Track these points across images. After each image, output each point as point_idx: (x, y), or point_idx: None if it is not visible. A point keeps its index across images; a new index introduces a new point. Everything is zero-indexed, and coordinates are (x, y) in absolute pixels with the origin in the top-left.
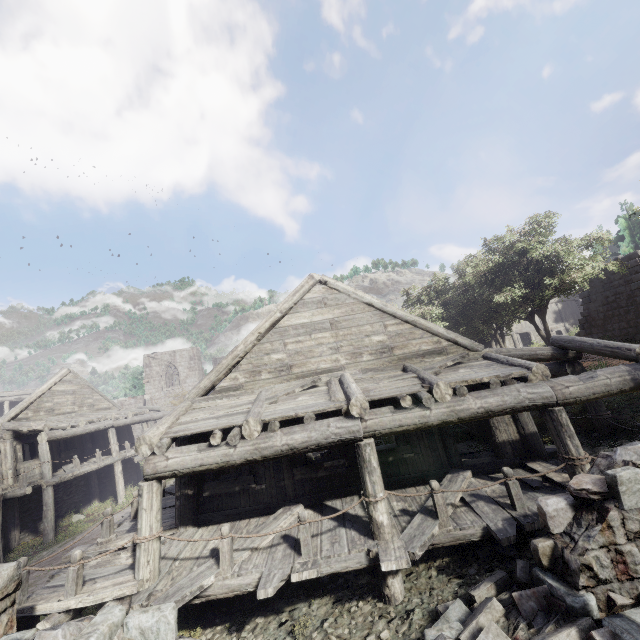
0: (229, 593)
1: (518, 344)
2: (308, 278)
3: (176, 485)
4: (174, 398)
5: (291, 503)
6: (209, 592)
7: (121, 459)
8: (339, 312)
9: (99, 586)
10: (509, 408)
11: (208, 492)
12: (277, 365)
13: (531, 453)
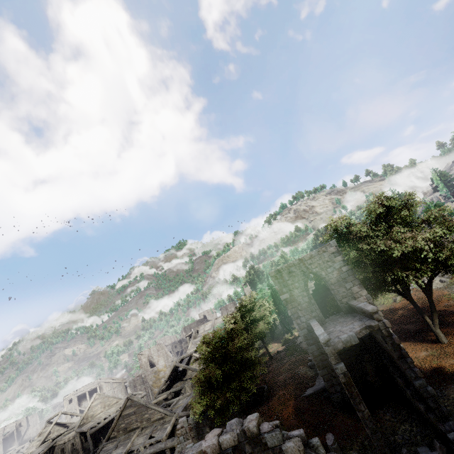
0: None
1: None
2: (126, 398)
3: None
4: (155, 373)
5: None
6: None
7: None
8: (136, 408)
9: None
10: (155, 452)
11: None
12: (123, 428)
13: None
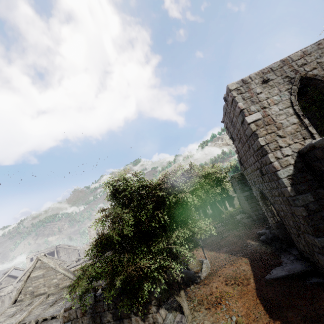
0: None
1: None
2: (36, 259)
3: None
4: None
5: None
6: None
7: None
8: (44, 271)
9: None
10: None
11: None
12: (30, 291)
13: None
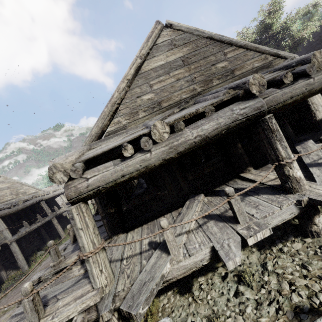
0: (187, 272)
1: None
2: (155, 24)
3: (99, 209)
4: None
5: (192, 196)
6: (169, 277)
7: (54, 216)
8: (187, 49)
9: (61, 304)
10: None
11: (125, 207)
12: (149, 104)
13: None
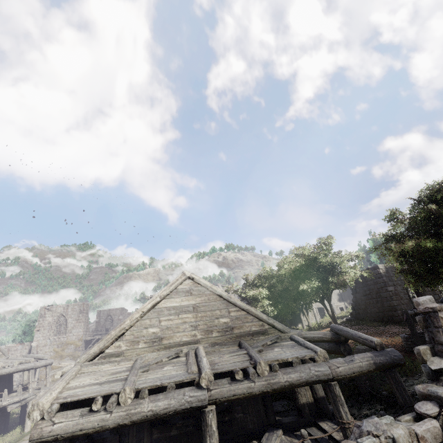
0: None
1: (317, 316)
2: (182, 274)
3: None
4: (58, 346)
5: None
6: None
7: None
8: (200, 300)
9: None
10: (304, 382)
11: None
12: (152, 337)
13: (321, 413)
